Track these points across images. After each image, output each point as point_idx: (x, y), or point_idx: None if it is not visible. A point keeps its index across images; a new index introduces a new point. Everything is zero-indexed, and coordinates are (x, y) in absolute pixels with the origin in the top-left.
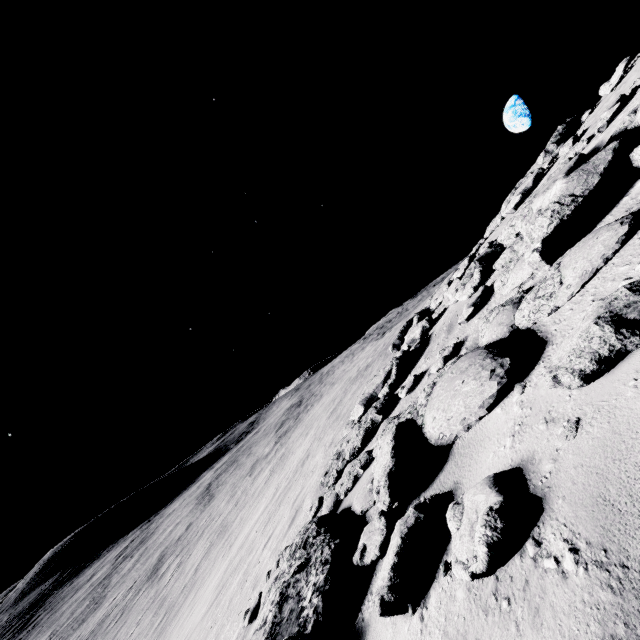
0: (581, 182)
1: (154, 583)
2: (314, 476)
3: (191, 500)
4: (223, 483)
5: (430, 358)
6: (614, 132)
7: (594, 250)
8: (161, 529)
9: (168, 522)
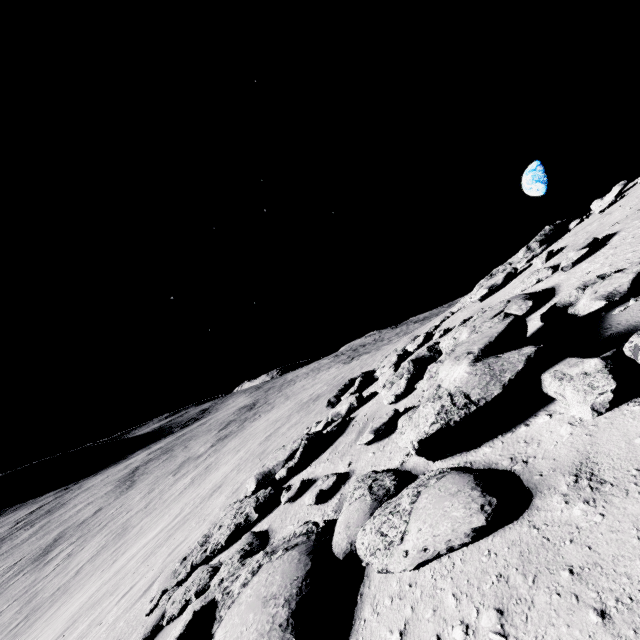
0: (482, 383)
1: (37, 568)
2: (199, 530)
3: (113, 480)
4: (149, 472)
5: (329, 461)
6: (558, 302)
7: (443, 525)
8: (72, 503)
9: (82, 497)
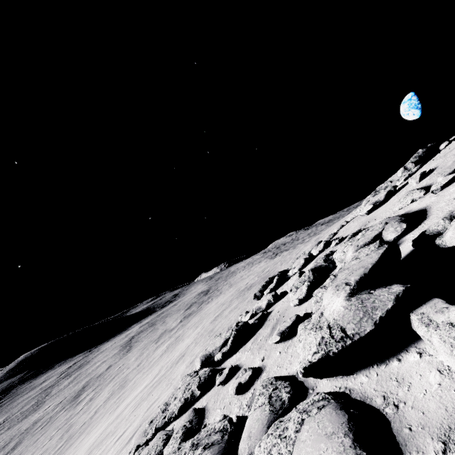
0: (356, 319)
1: (73, 407)
2: (167, 392)
3: (118, 345)
4: (140, 340)
5: (250, 351)
6: (427, 230)
7: None
8: (93, 361)
9: (99, 357)
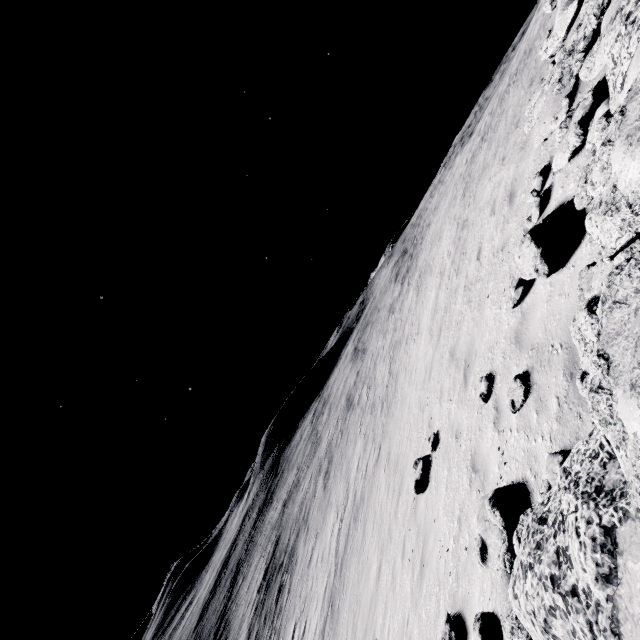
0: None
1: (355, 408)
2: (506, 176)
3: (346, 365)
4: (368, 338)
5: None
6: None
7: None
8: (334, 390)
9: (337, 384)
